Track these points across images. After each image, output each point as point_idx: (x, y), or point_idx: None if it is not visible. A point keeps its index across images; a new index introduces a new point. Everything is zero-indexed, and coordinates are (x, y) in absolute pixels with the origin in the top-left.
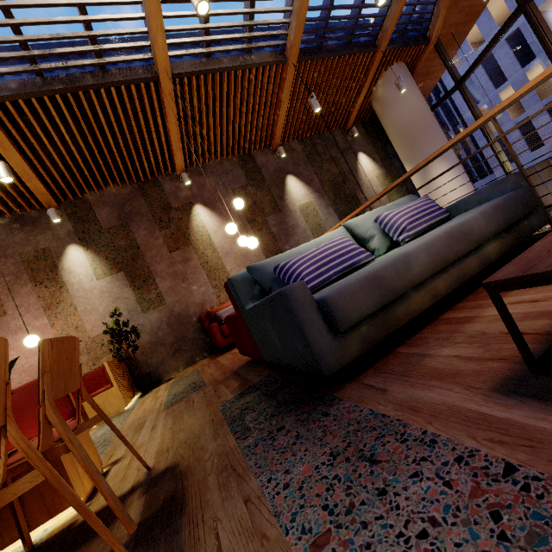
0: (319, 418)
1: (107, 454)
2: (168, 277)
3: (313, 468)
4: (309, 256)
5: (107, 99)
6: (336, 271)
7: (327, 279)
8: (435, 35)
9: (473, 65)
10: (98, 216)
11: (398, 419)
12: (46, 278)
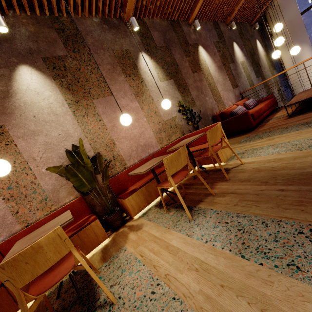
0: None
1: None
2: (194, 89)
3: None
4: None
5: None
6: None
7: None
8: None
9: None
10: (153, 36)
11: None
12: (131, 72)
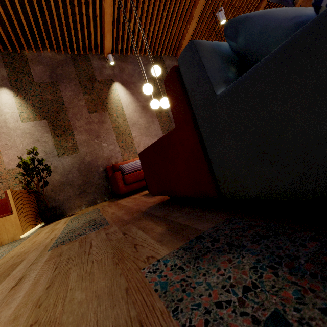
0: None
1: None
2: (84, 132)
3: None
4: None
5: None
6: None
7: None
8: (300, 2)
9: None
10: (32, 70)
11: None
12: None
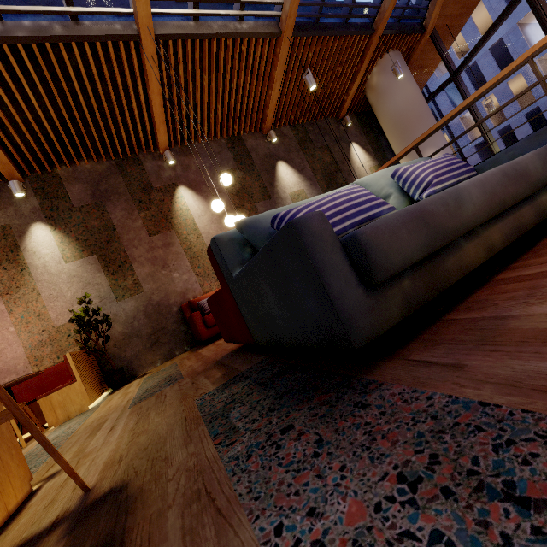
0: (352, 412)
1: (48, 464)
2: (147, 262)
3: (370, 509)
4: (318, 203)
5: (80, 58)
6: (353, 222)
7: (342, 231)
8: (432, 24)
9: (469, 55)
10: (69, 192)
11: (526, 410)
12: (4, 258)
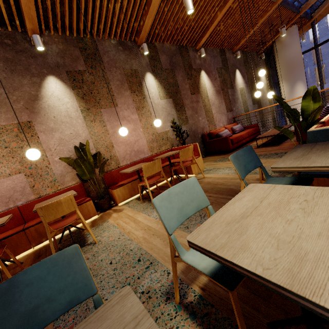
0: None
1: None
2: (190, 108)
3: None
4: None
5: None
6: None
7: None
8: (315, 17)
9: None
10: (161, 59)
11: None
12: (136, 89)
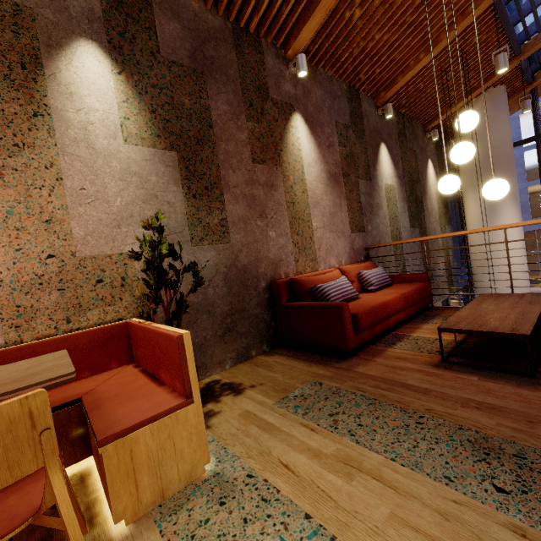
0: None
1: None
2: (242, 199)
3: None
4: None
5: None
6: None
7: None
8: (540, 80)
9: None
10: (158, 26)
11: None
12: (1, 71)
